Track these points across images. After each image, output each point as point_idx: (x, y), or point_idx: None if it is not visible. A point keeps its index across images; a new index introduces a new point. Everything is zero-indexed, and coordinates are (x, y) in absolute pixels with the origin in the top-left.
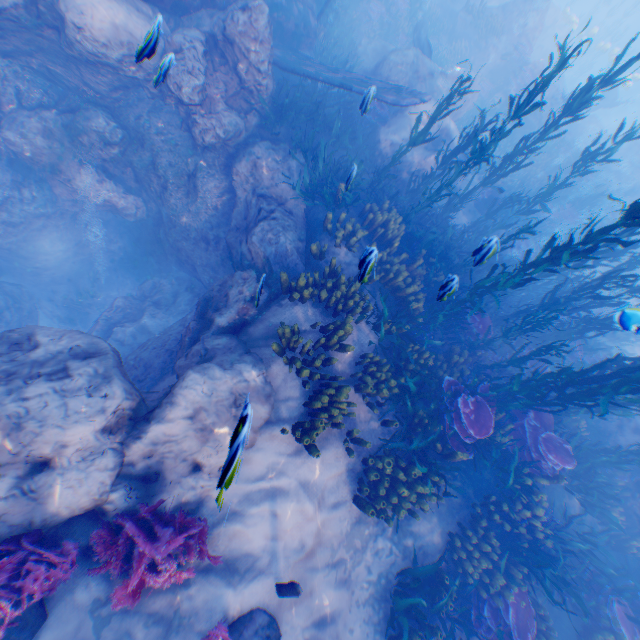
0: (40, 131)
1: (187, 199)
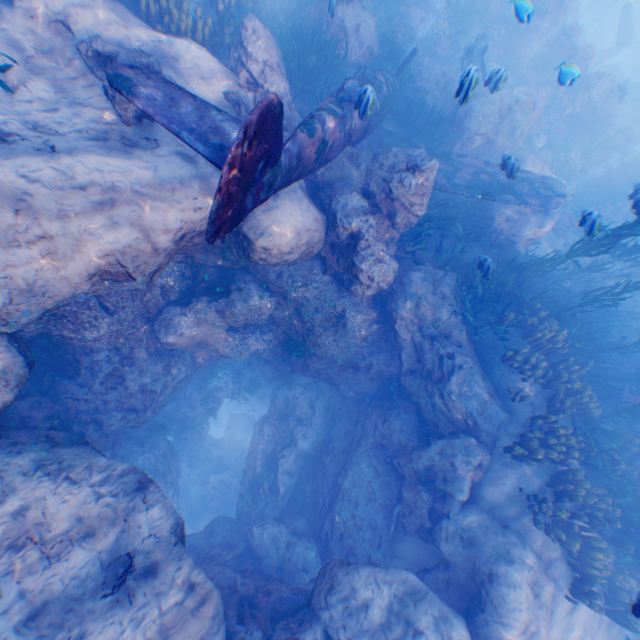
0: (192, 321)
1: (333, 336)
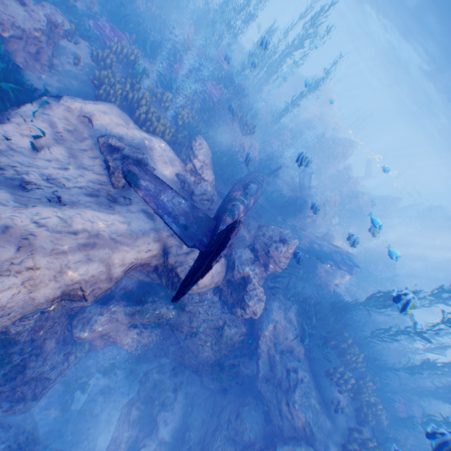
0: (107, 320)
1: (210, 339)
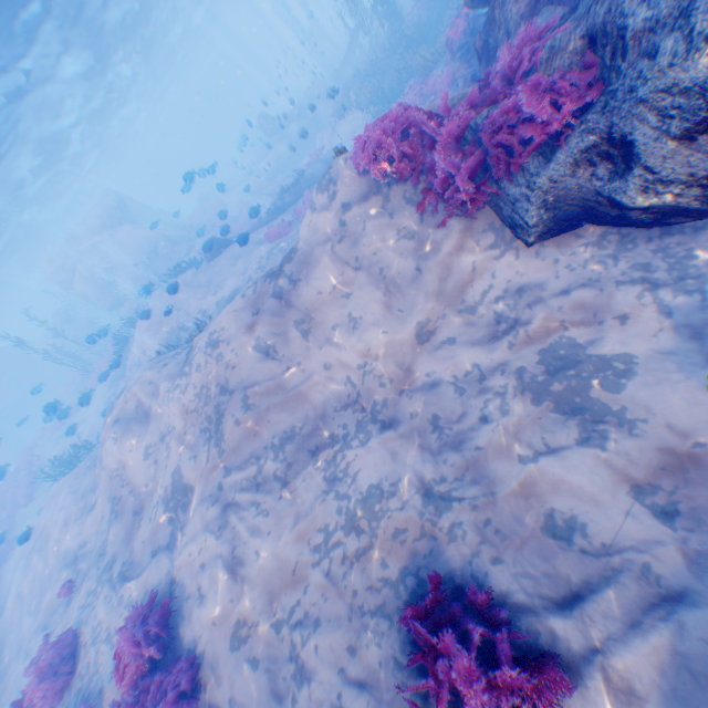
0: None
1: None
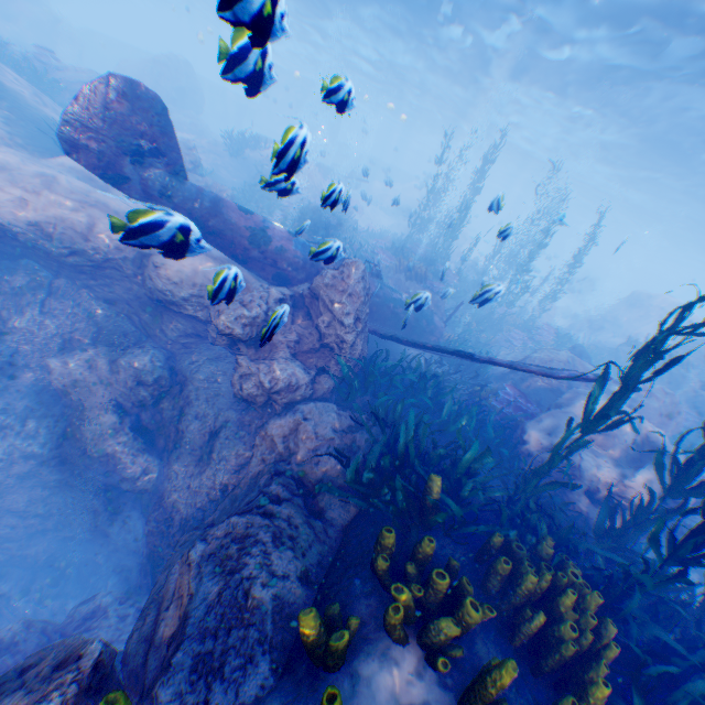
0: (87, 362)
1: (194, 465)
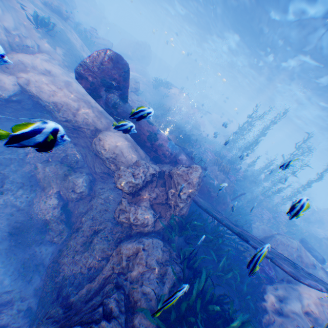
0: (54, 170)
1: (81, 245)
